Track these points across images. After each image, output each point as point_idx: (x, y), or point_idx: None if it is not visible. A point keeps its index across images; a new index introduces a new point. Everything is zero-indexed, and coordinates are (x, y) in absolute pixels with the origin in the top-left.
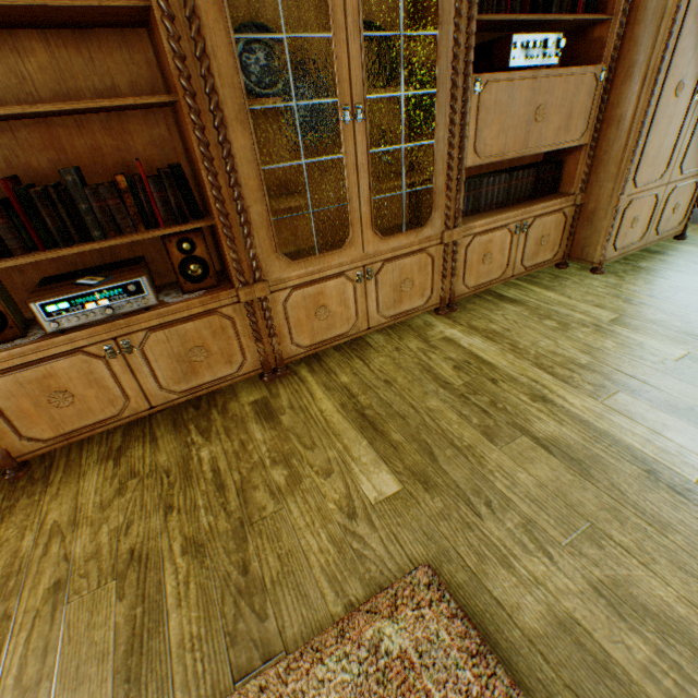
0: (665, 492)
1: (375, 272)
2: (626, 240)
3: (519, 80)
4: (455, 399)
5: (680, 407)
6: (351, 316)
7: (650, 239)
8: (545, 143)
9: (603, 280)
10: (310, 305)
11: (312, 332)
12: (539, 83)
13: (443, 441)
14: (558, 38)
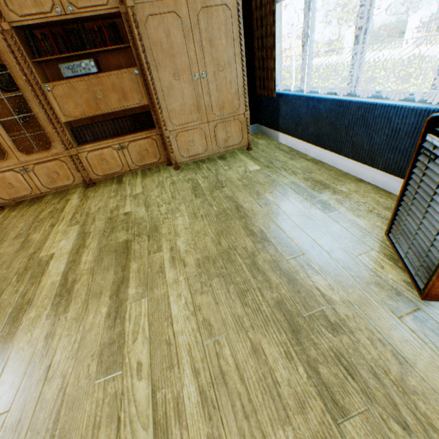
0: (27, 259)
1: (32, 169)
2: (192, 152)
3: (75, 82)
4: (30, 224)
5: (85, 232)
6: (28, 188)
7: (217, 151)
8: (114, 107)
9: (171, 174)
10: (1, 183)
11: (9, 193)
12: (91, 82)
13: (3, 237)
14: (92, 61)
